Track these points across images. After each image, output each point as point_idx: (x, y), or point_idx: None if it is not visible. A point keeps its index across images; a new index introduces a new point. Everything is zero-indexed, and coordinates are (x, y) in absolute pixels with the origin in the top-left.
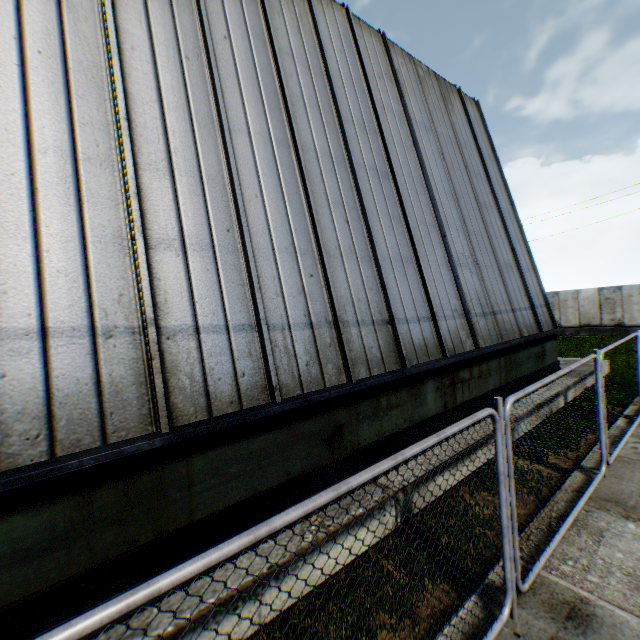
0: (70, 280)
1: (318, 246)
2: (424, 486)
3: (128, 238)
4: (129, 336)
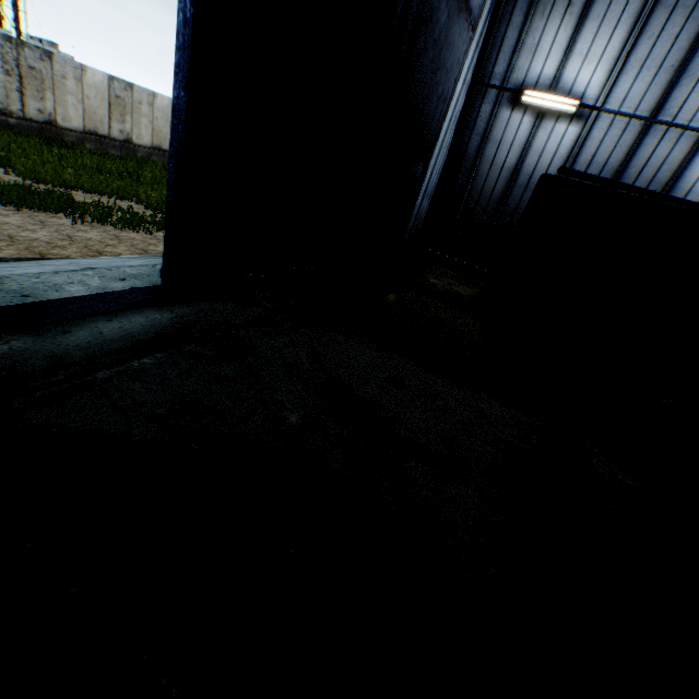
0: None
1: None
2: None
3: None
4: None
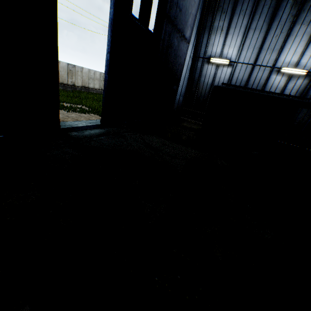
0: None
1: None
2: None
3: None
4: None
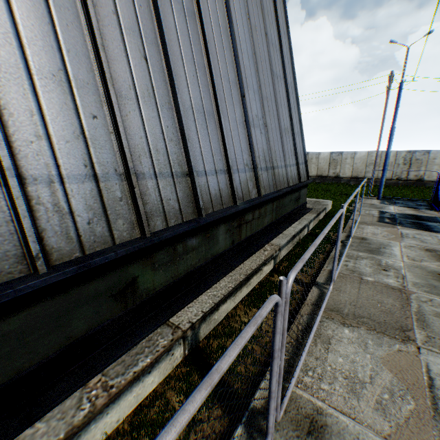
0: None
1: (104, 80)
2: (210, 317)
3: None
4: None
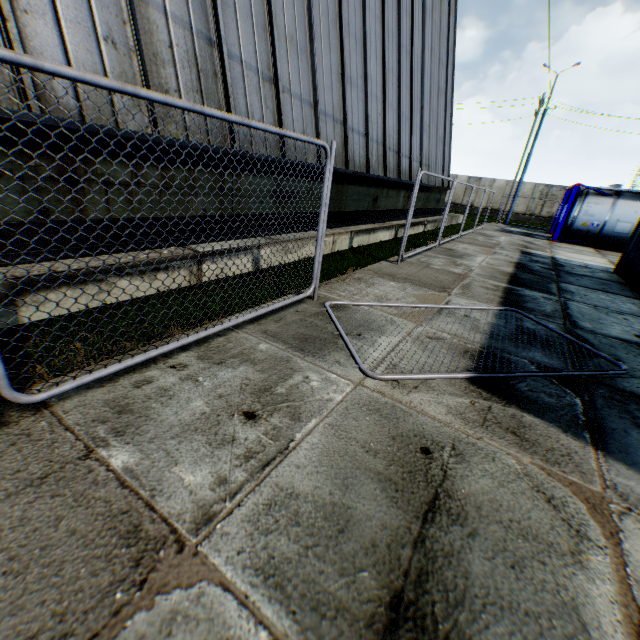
0: (329, 92)
1: (384, 98)
2: (401, 229)
3: (339, 74)
4: (340, 125)
